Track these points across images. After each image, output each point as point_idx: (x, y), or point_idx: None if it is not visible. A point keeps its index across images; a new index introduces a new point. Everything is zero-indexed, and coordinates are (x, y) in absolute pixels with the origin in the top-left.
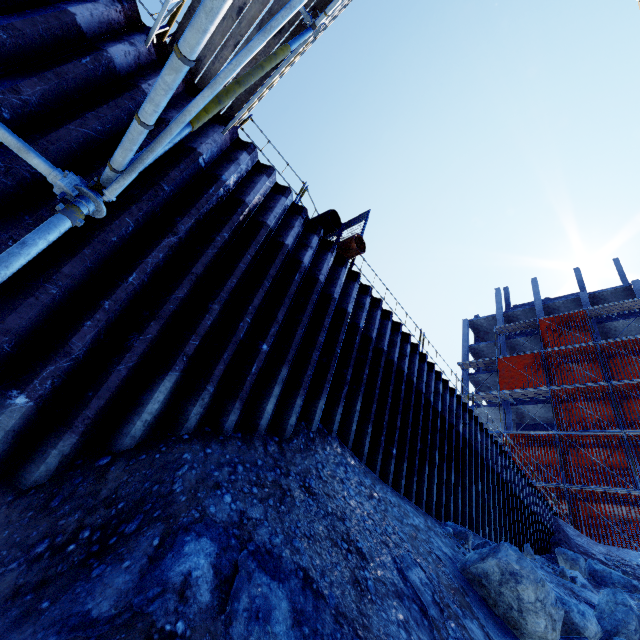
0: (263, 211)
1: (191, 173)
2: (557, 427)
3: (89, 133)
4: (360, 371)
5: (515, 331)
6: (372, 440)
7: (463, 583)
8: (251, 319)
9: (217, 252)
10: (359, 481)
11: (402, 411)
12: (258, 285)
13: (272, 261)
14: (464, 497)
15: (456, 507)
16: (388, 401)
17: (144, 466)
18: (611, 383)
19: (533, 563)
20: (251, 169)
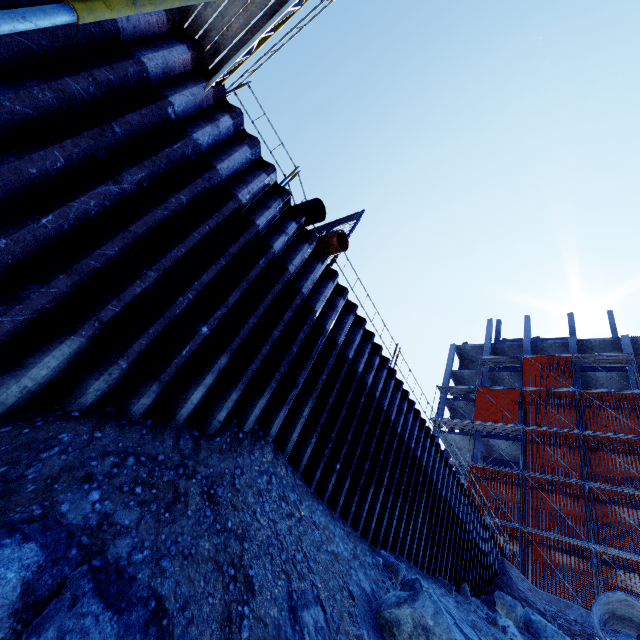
0: (237, 183)
1: (155, 122)
2: (523, 467)
3: (28, 45)
4: (316, 375)
5: (500, 364)
6: (315, 451)
7: (371, 628)
8: (195, 296)
9: (168, 214)
10: (282, 495)
11: (357, 425)
12: (212, 261)
13: (235, 238)
14: (408, 525)
15: (397, 535)
16: (342, 412)
17: (2, 440)
18: (583, 432)
19: (467, 605)
20: (233, 136)
